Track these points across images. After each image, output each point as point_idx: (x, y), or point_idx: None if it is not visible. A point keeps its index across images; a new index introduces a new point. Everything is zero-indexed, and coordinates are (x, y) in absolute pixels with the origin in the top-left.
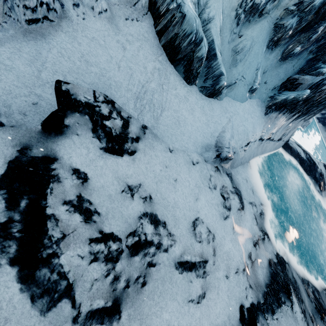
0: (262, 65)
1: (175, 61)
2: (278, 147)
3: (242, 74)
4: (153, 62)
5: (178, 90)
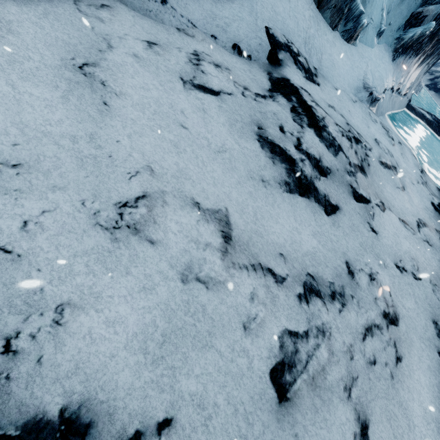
0: (386, 5)
1: (323, 8)
2: (403, 106)
3: (371, 16)
4: (308, 11)
5: (327, 36)
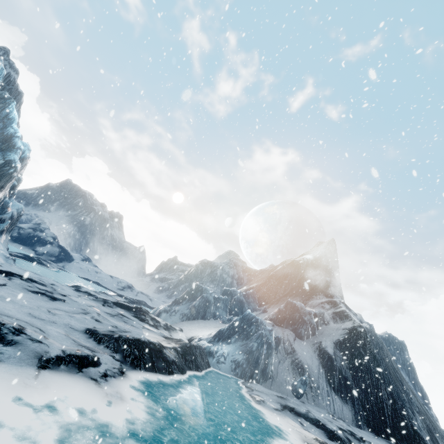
0: None
1: None
2: None
3: None
4: None
5: None
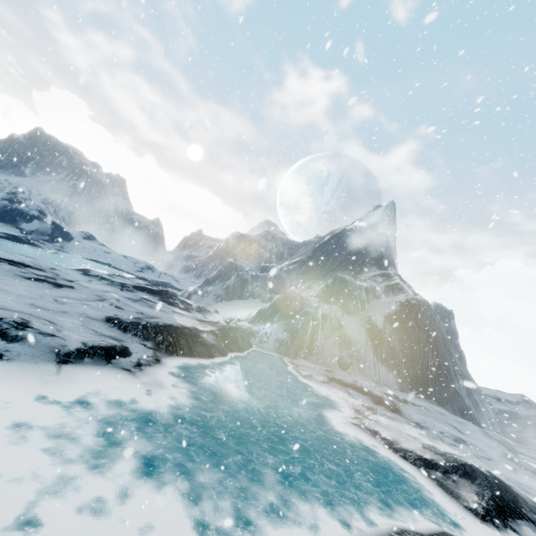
0: None
1: None
2: None
3: None
4: None
5: None
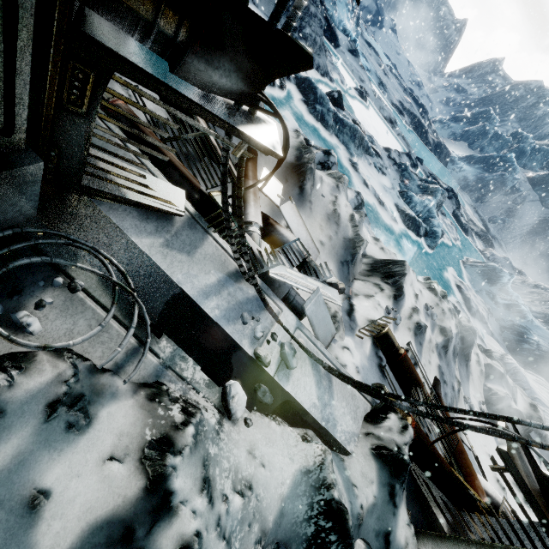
0: None
1: None
2: None
3: None
4: None
5: None
